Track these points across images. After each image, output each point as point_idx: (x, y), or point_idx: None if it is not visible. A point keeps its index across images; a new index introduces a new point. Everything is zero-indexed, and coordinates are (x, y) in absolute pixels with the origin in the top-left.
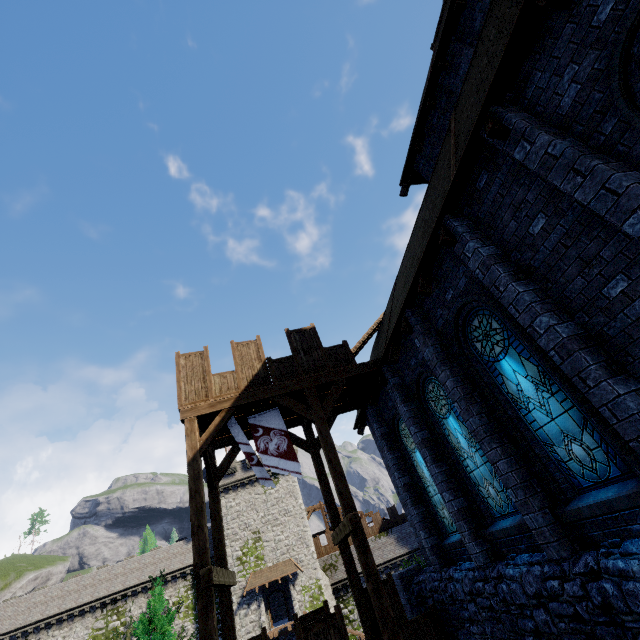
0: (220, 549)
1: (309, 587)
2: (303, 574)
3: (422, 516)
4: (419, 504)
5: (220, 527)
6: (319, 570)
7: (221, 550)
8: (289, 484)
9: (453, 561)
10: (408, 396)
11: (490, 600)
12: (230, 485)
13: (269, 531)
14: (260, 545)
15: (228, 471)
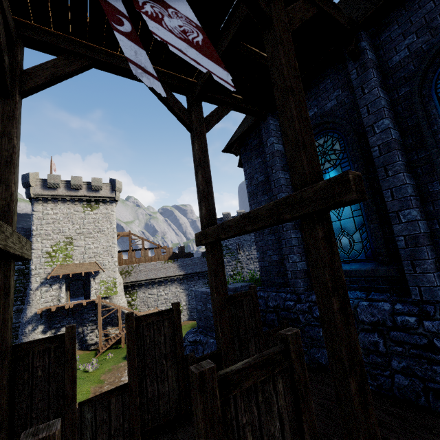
0: (0, 196)
1: (106, 282)
2: (104, 273)
3: (297, 241)
4: (297, 230)
5: (8, 162)
6: (117, 273)
7: (3, 198)
8: (108, 212)
9: None
10: (383, 83)
11: (429, 339)
12: (50, 197)
13: (81, 240)
14: (71, 248)
15: (50, 185)
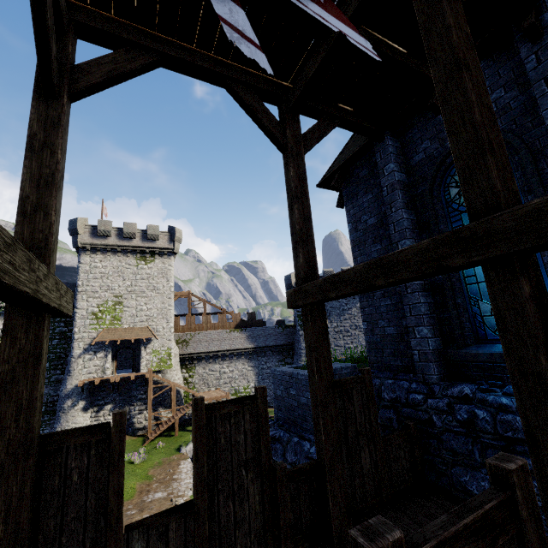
0: (37, 227)
1: (160, 352)
2: (157, 341)
3: (428, 308)
4: (428, 292)
5: (49, 182)
6: (173, 342)
7: (39, 230)
8: (164, 266)
9: (465, 376)
10: None
11: None
12: (99, 246)
13: (132, 299)
14: (120, 308)
15: (100, 232)
